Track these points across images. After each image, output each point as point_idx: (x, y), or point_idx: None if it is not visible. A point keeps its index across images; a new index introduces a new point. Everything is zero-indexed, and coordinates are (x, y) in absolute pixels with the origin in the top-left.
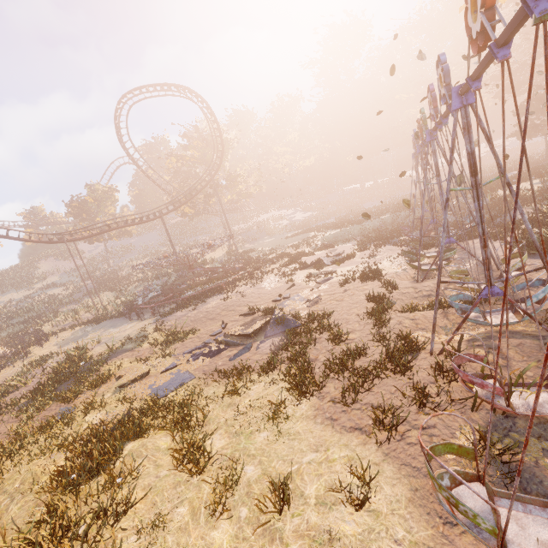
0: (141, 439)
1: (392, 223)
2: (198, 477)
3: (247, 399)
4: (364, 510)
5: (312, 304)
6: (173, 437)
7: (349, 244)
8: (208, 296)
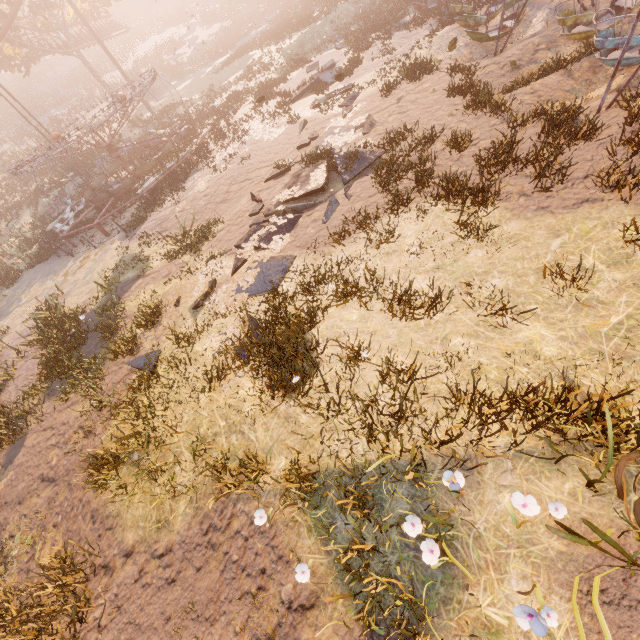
0: (319, 325)
1: (372, 4)
2: (438, 316)
3: (406, 240)
4: None
5: (368, 129)
6: (363, 303)
7: (331, 50)
8: (182, 179)
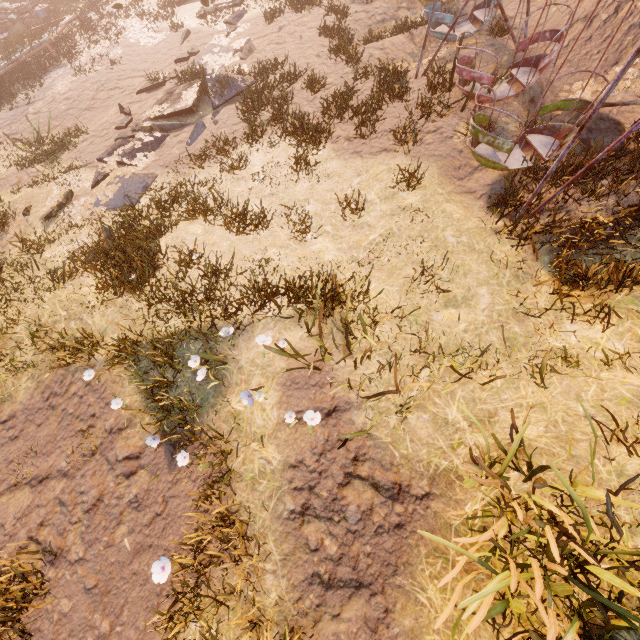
0: (167, 236)
1: None
2: (264, 232)
3: (255, 169)
4: (415, 190)
5: (246, 54)
6: (206, 219)
7: None
8: (38, 74)
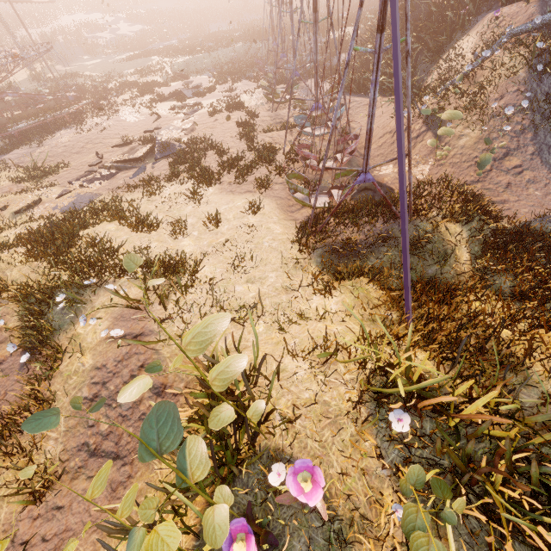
0: (89, 229)
1: (244, 56)
2: (155, 232)
3: (166, 196)
4: (258, 215)
5: (189, 132)
6: (119, 221)
7: (205, 76)
8: (52, 130)
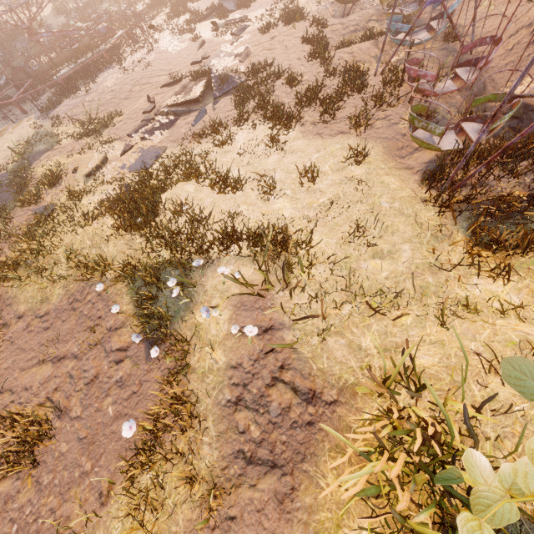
0: (167, 192)
1: None
2: (239, 193)
3: (239, 145)
4: (362, 164)
5: (244, 58)
6: (197, 181)
7: None
8: (95, 73)
